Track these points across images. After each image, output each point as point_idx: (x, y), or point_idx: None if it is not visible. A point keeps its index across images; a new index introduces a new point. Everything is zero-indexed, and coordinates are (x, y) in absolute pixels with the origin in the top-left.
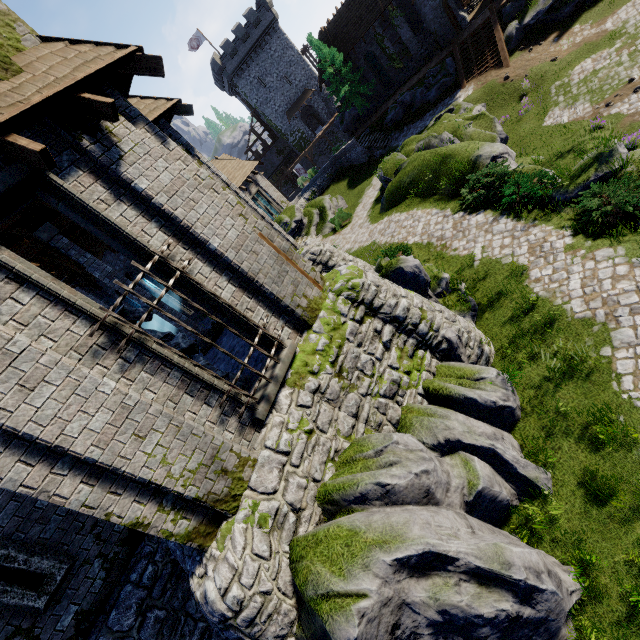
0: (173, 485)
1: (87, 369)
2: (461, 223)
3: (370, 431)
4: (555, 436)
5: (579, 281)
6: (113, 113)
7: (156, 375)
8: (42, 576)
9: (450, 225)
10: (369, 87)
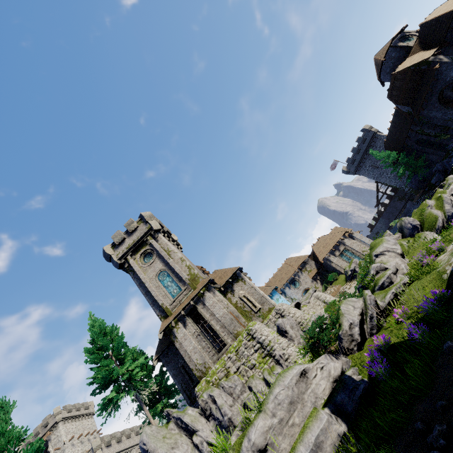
0: (197, 364)
1: (192, 339)
2: None
3: (240, 376)
4: None
5: None
6: (203, 294)
7: (201, 343)
8: (193, 381)
9: None
10: (421, 161)
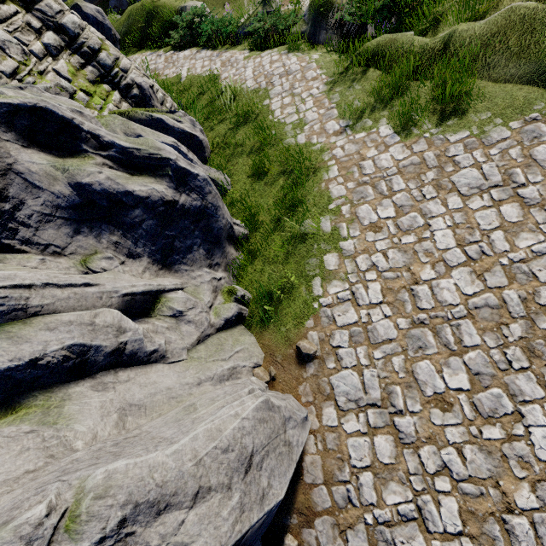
0: None
1: None
2: (172, 57)
3: None
4: (234, 158)
5: (251, 70)
6: None
7: None
8: None
9: (162, 59)
10: None
